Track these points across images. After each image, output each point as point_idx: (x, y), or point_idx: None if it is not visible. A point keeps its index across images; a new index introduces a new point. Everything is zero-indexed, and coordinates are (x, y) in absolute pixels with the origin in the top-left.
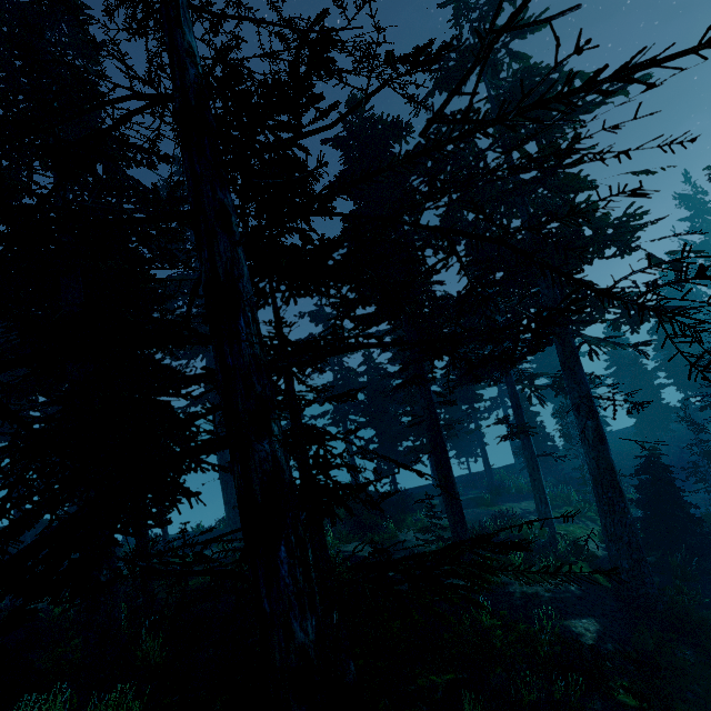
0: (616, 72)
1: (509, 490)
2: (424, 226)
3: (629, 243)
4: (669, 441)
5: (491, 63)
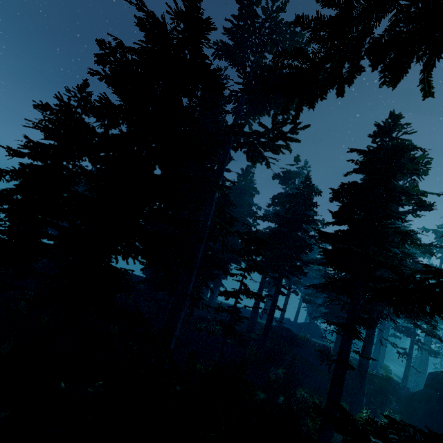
0: None
1: None
2: None
3: None
4: None
5: None
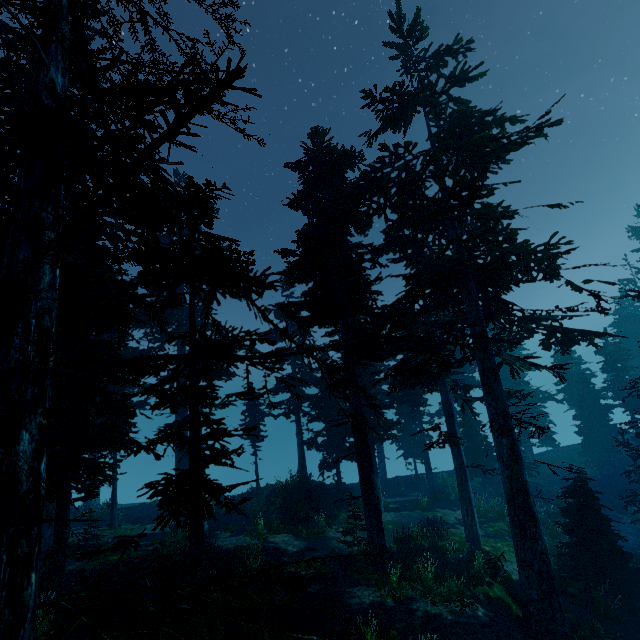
0: (179, 115)
1: (448, 496)
2: (162, 250)
3: (556, 269)
4: (618, 463)
5: (433, 106)
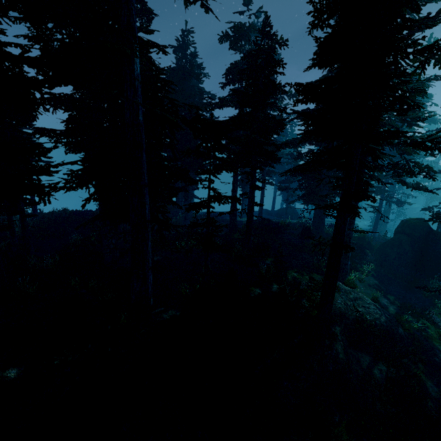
0: None
1: None
2: None
3: None
4: None
5: None
